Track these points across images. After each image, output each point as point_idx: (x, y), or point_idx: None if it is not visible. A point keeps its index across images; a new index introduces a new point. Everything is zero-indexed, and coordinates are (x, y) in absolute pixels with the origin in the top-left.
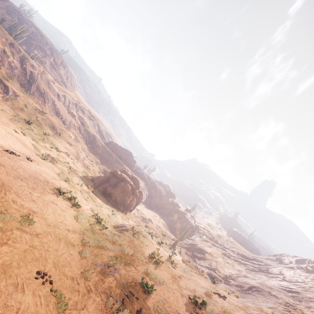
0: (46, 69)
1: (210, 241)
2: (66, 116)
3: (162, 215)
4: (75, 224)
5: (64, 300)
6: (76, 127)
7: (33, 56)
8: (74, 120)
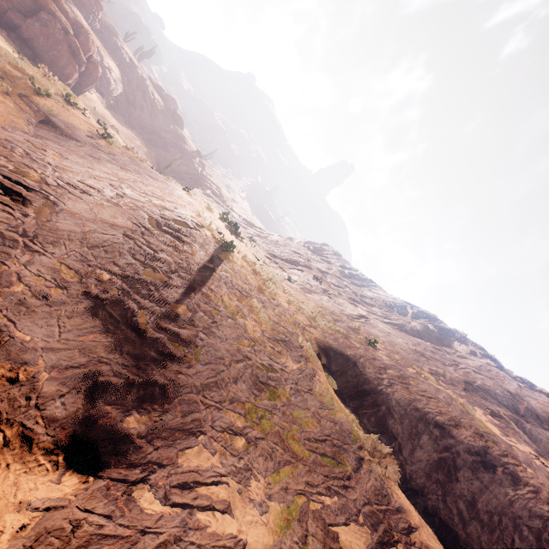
0: None
1: (215, 198)
2: None
3: (150, 144)
4: None
5: None
6: None
7: None
8: None
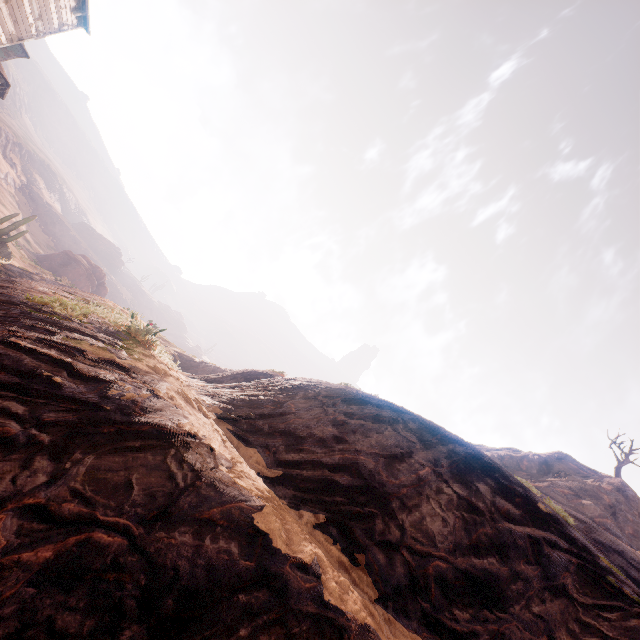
0: None
1: None
2: (0, 163)
3: None
4: (17, 252)
5: (14, 255)
6: (18, 185)
7: None
8: (14, 173)
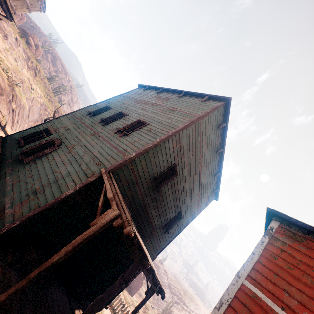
0: (63, 107)
1: (180, 303)
2: None
3: None
4: None
5: None
6: None
7: (59, 100)
8: None
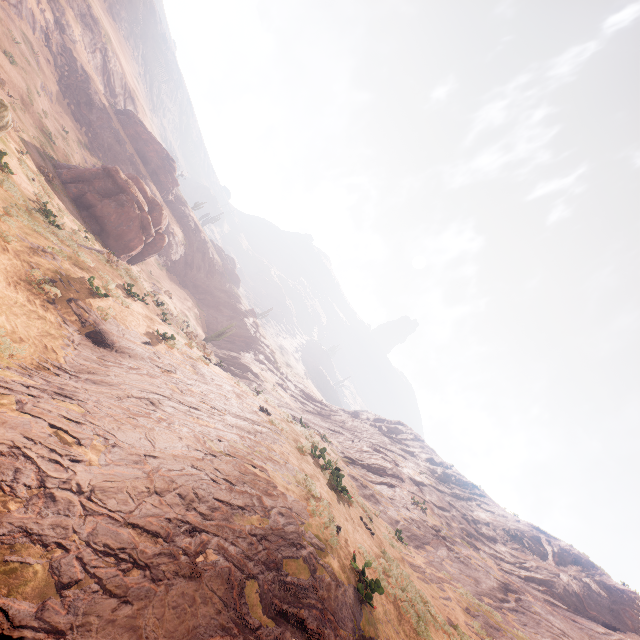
0: None
1: (268, 365)
2: None
3: (202, 303)
4: None
5: None
6: (38, 24)
7: None
8: (34, 2)
